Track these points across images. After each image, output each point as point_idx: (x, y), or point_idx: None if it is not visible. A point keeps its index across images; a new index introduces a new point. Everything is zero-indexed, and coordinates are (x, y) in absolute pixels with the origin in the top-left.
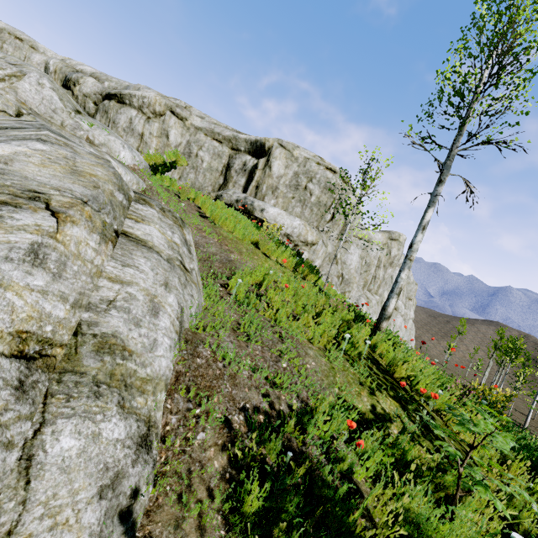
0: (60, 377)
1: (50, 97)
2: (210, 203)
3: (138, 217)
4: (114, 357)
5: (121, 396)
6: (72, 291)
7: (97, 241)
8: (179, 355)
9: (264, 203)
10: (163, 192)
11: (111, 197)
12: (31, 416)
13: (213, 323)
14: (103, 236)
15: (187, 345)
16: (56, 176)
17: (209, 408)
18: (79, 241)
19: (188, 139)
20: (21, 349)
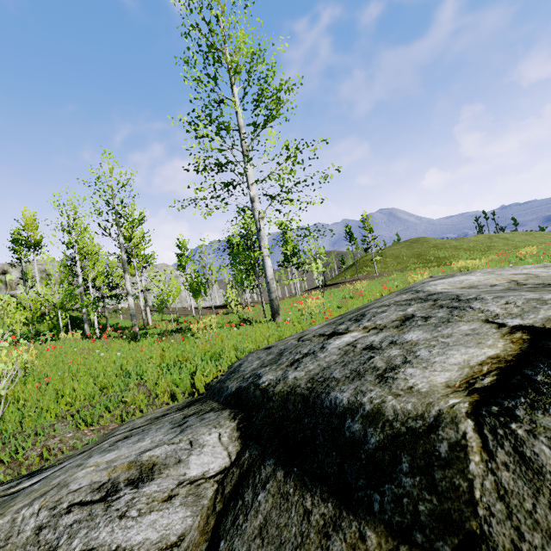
0: None
1: None
2: None
3: None
4: None
5: None
6: None
7: None
8: None
9: (16, 291)
10: None
11: None
12: None
13: None
14: None
15: None
16: None
17: None
18: None
19: None
20: None
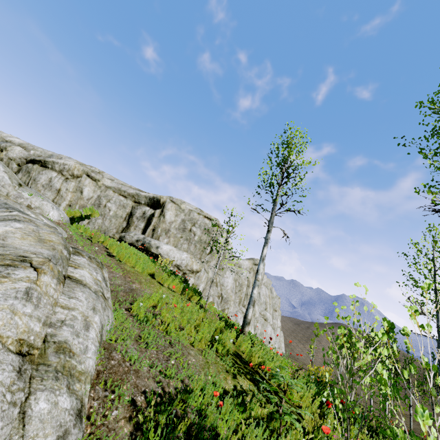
0: (37, 367)
1: (2, 177)
2: (116, 244)
3: (76, 265)
4: (65, 356)
5: (68, 381)
6: (43, 315)
7: (55, 283)
8: (101, 357)
9: (159, 241)
10: (80, 239)
11: (61, 253)
12: (24, 389)
13: (122, 336)
14: (58, 280)
15: (105, 352)
16: (32, 244)
17: (120, 394)
18: (47, 284)
19: (99, 194)
20: (20, 349)
